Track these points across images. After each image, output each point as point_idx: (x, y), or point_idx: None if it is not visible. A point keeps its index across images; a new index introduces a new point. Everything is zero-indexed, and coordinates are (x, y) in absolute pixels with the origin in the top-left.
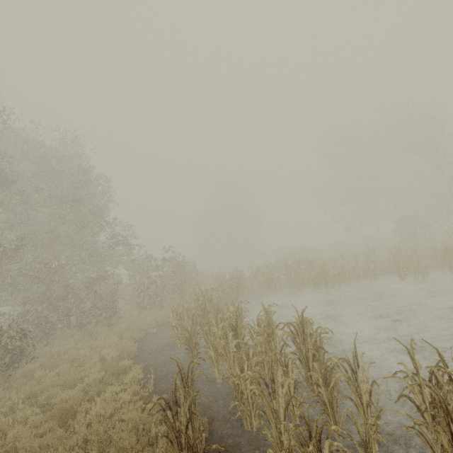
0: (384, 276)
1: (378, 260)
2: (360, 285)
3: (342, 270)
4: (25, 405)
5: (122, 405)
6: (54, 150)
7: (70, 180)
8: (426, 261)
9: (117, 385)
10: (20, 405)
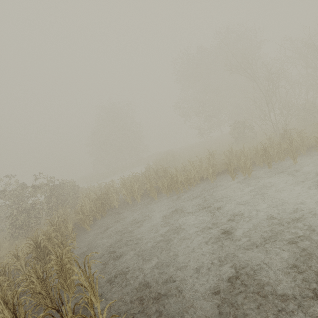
0: (221, 175)
1: (218, 160)
2: (203, 187)
3: (189, 175)
4: None
5: None
6: None
7: None
8: (250, 161)
9: None
10: None
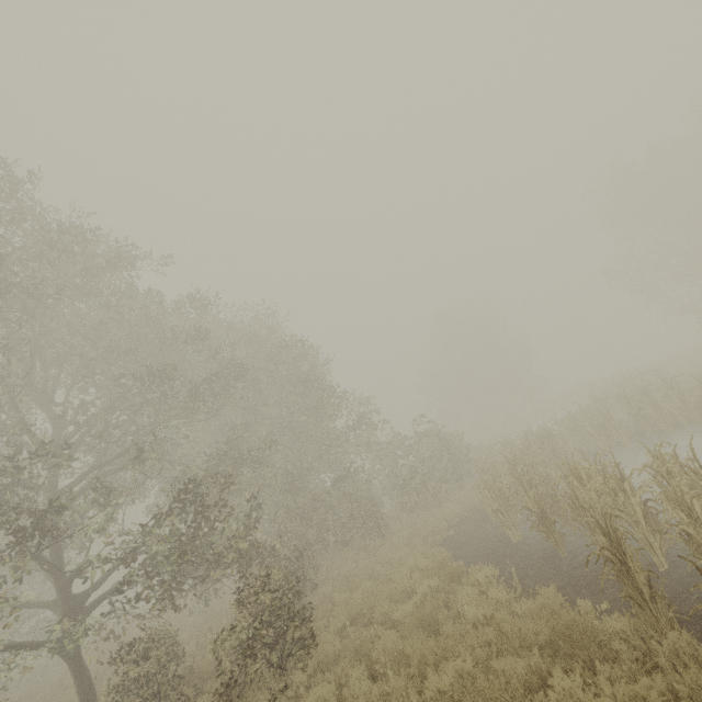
0: None
1: None
2: None
3: None
4: (354, 628)
5: (498, 605)
6: (253, 328)
7: (294, 354)
8: None
9: (470, 587)
10: (348, 628)
